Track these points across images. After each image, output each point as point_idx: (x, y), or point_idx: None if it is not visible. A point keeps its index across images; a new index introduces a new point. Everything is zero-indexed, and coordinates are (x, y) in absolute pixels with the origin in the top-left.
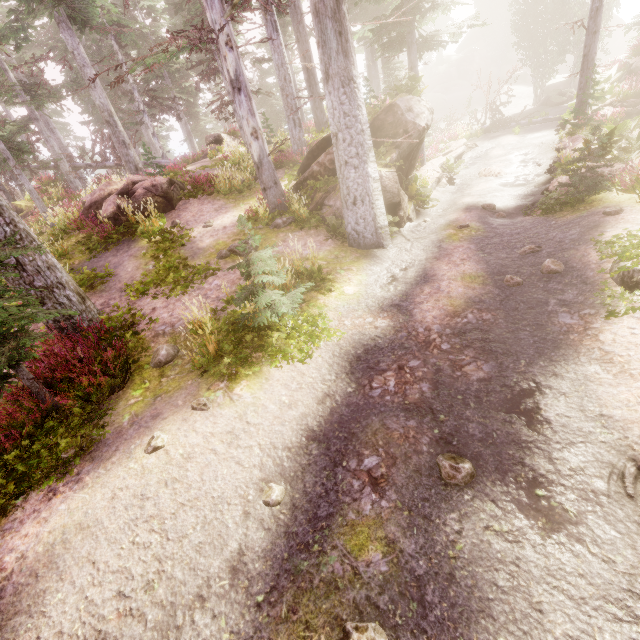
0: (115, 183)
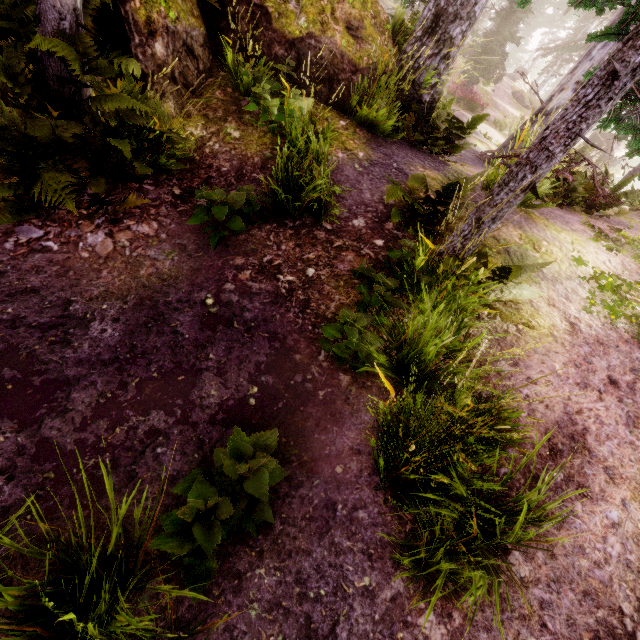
0: None
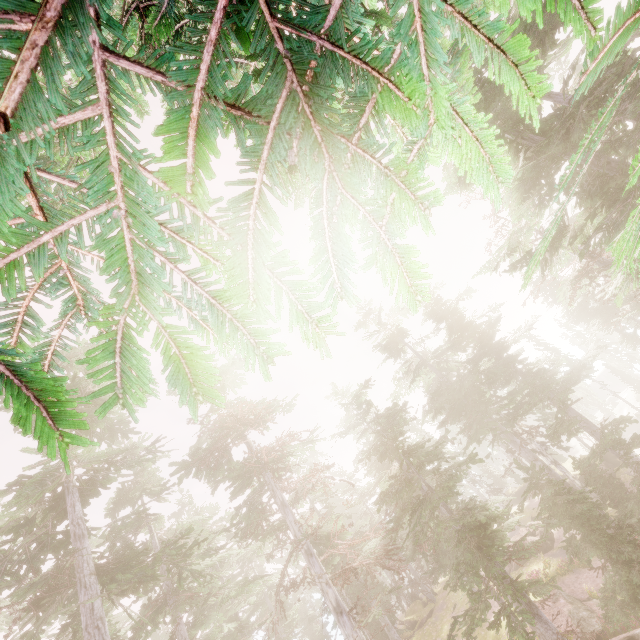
0: (515, 536)
